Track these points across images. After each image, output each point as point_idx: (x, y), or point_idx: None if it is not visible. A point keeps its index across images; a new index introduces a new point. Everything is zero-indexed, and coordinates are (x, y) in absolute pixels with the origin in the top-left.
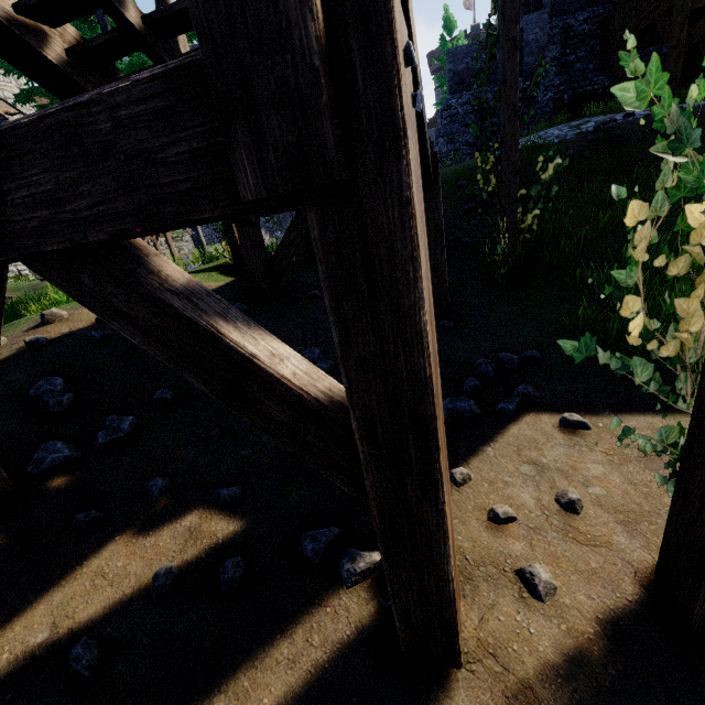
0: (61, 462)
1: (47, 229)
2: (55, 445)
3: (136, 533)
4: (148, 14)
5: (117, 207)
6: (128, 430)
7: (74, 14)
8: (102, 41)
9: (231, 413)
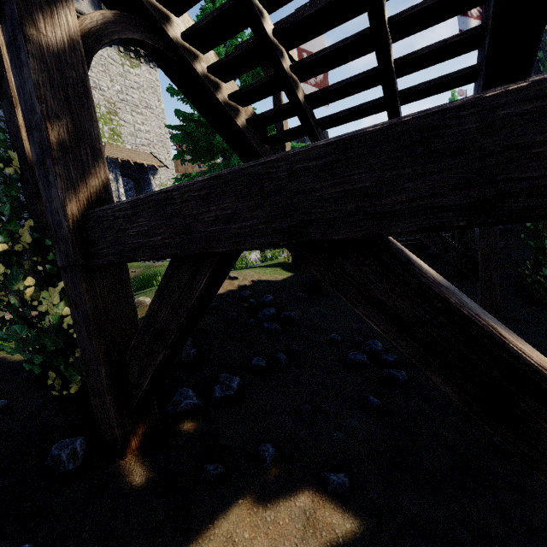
0: (190, 407)
1: (345, 220)
2: (188, 392)
3: (255, 501)
4: (309, 94)
5: (443, 201)
6: (236, 388)
7: (260, 98)
8: (272, 112)
9: (315, 390)
